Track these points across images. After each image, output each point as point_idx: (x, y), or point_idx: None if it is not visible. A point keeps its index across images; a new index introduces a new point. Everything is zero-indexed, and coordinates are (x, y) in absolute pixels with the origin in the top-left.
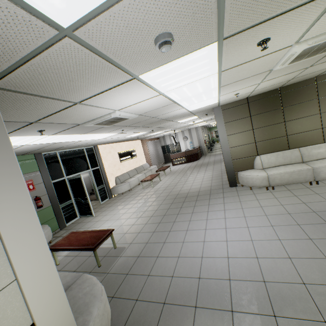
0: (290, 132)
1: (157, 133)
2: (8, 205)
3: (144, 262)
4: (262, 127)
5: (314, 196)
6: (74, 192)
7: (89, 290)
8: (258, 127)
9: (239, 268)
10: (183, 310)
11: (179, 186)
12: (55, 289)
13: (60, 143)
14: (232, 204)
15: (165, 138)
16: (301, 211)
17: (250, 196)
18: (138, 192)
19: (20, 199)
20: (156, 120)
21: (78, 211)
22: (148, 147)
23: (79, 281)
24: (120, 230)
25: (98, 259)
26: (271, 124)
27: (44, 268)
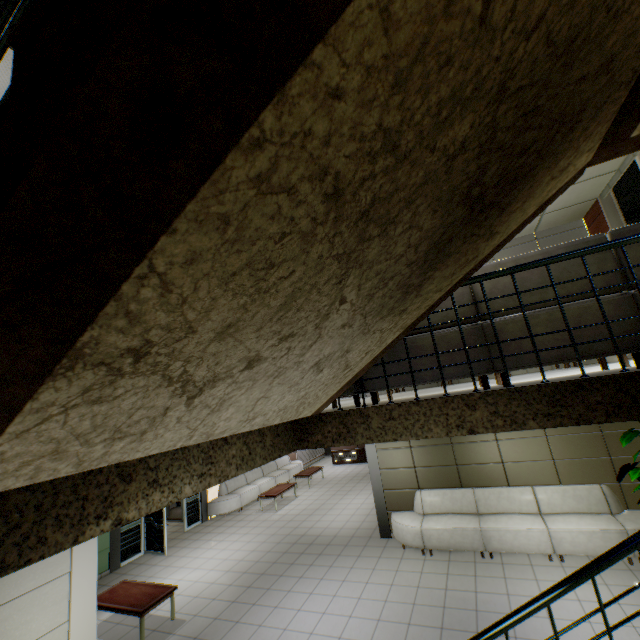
0: (460, 460)
1: None
2: (83, 554)
3: None
4: (423, 446)
5: (467, 580)
6: None
7: None
8: (418, 445)
9: None
10: None
11: (315, 518)
12: (90, 639)
13: None
14: (360, 572)
15: None
16: (431, 602)
17: (393, 562)
18: (249, 517)
19: (91, 549)
20: None
21: (145, 541)
22: None
23: None
24: (191, 589)
25: (143, 631)
26: (435, 443)
27: (89, 615)
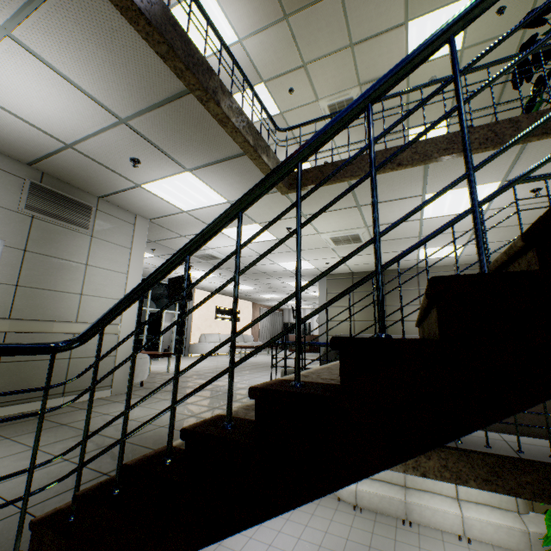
0: None
1: None
2: None
3: None
4: None
5: (388, 542)
6: None
7: None
8: None
9: None
10: None
11: None
12: None
13: None
14: (301, 514)
15: None
16: None
17: (329, 511)
18: None
19: None
20: None
21: None
22: None
23: None
24: None
25: None
26: None
27: None
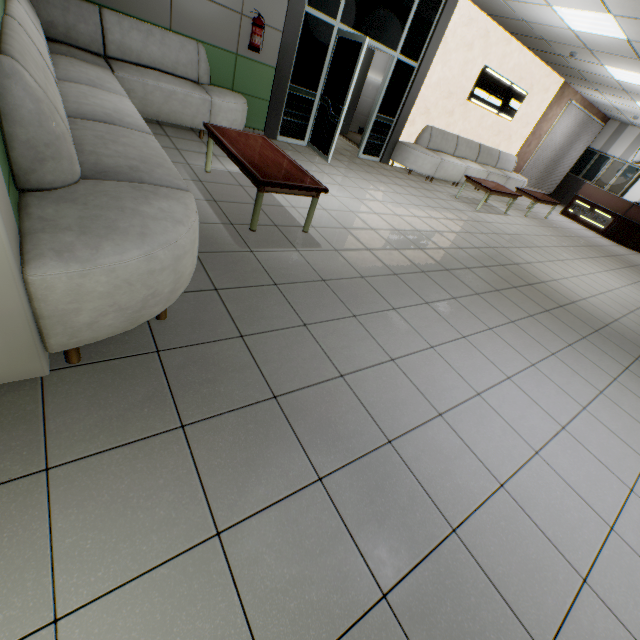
0: None
1: (633, 83)
2: None
3: (322, 299)
4: None
5: None
6: (330, 78)
7: (151, 217)
8: None
9: (505, 538)
10: (290, 453)
11: (535, 255)
12: None
13: None
14: (637, 403)
15: (621, 134)
16: None
17: None
18: (439, 194)
19: None
20: None
21: (312, 131)
22: (558, 122)
23: (162, 191)
24: (342, 216)
25: (256, 214)
26: None
27: None
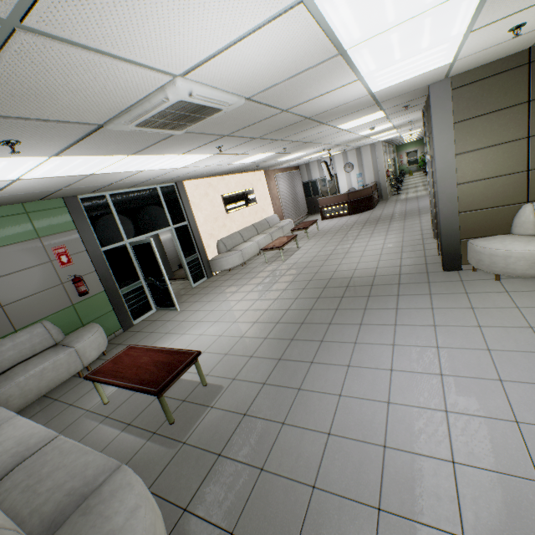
0: None
1: (294, 157)
2: None
3: (256, 432)
4: None
5: None
6: (143, 267)
7: (116, 530)
8: None
9: (488, 504)
10: None
11: (333, 262)
12: None
13: (98, 177)
14: (453, 313)
15: (310, 168)
16: None
17: (498, 298)
18: (256, 270)
19: None
20: (291, 120)
21: (153, 300)
22: (279, 186)
23: (105, 491)
24: (218, 346)
25: (167, 411)
26: None
27: None
